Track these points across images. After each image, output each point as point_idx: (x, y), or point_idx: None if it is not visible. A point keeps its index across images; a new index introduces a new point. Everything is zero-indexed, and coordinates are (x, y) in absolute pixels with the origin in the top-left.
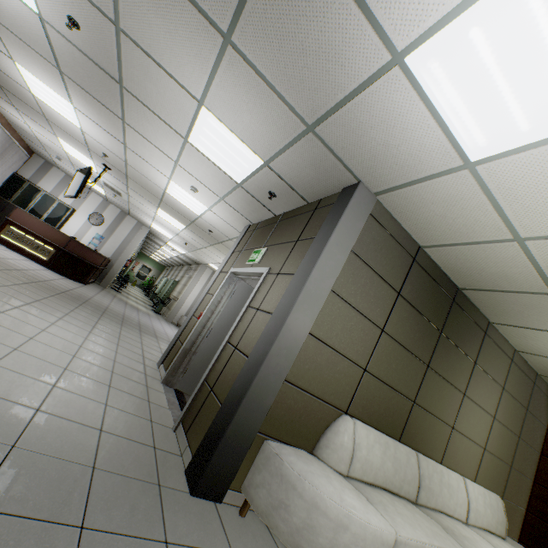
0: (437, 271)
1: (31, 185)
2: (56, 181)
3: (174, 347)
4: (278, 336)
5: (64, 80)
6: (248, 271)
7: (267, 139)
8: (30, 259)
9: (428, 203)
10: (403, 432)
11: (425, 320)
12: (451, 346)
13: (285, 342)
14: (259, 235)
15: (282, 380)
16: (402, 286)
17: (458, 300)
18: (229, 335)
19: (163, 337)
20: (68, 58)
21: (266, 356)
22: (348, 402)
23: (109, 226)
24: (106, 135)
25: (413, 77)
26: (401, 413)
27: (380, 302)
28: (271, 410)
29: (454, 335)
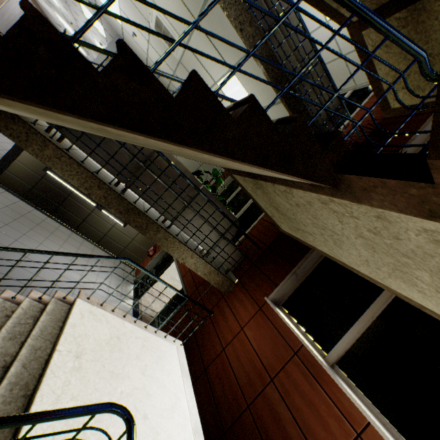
0: None
1: None
2: None
3: None
4: None
5: None
6: None
7: None
8: None
9: (131, 42)
10: None
11: None
12: None
13: None
14: None
15: None
16: None
17: None
18: None
19: None
20: None
21: None
22: None
23: None
24: (67, 12)
25: None
26: None
27: None
28: None
29: None
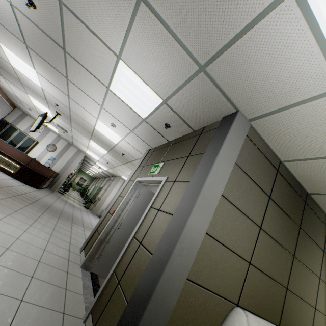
0: (293, 179)
1: (11, 126)
2: (28, 124)
3: (93, 236)
4: (180, 236)
5: (29, 52)
6: (150, 179)
7: (167, 82)
8: (3, 172)
9: (296, 125)
10: (281, 317)
11: (289, 218)
12: (307, 238)
13: (186, 242)
14: (157, 155)
15: (184, 279)
16: (271, 191)
17: (308, 202)
18: (135, 231)
19: (88, 226)
20: (30, 34)
21: (170, 256)
22: (238, 294)
23: (59, 152)
24: (57, 90)
25: (305, 5)
26: (278, 300)
27: (257, 204)
28: (174, 310)
29: (308, 229)
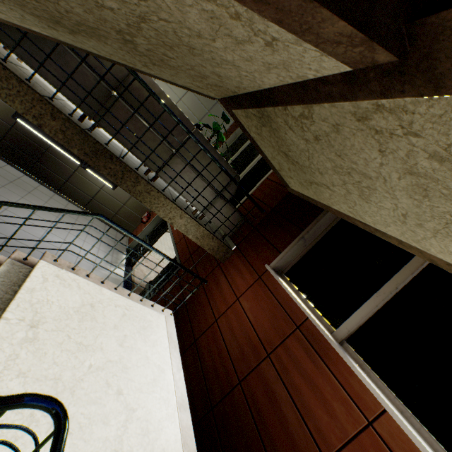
0: None
1: None
2: None
3: None
4: None
5: None
6: None
7: None
8: None
9: None
10: None
11: None
12: None
13: None
14: None
15: None
16: None
17: None
18: None
19: None
20: None
21: None
22: None
23: None
24: None
25: None
26: None
27: None
28: None
29: None
